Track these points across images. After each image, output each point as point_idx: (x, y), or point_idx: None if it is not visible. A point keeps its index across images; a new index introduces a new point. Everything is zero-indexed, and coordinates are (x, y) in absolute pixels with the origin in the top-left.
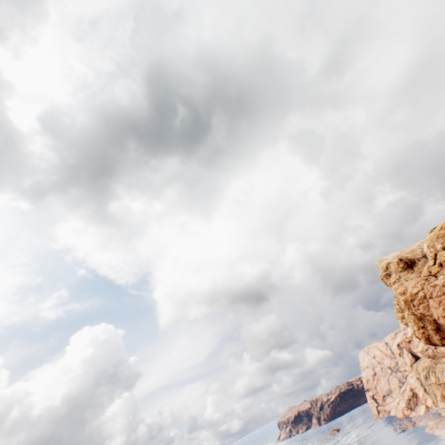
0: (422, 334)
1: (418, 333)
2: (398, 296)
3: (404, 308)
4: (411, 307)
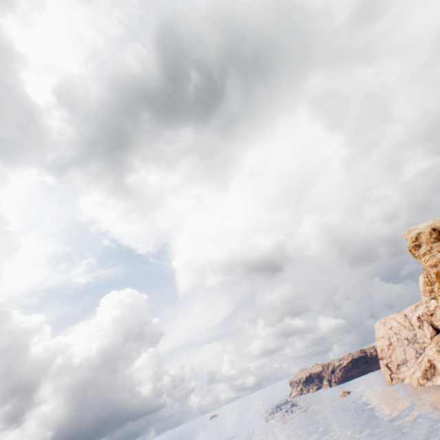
0: None
1: None
2: (427, 269)
3: (435, 281)
4: None
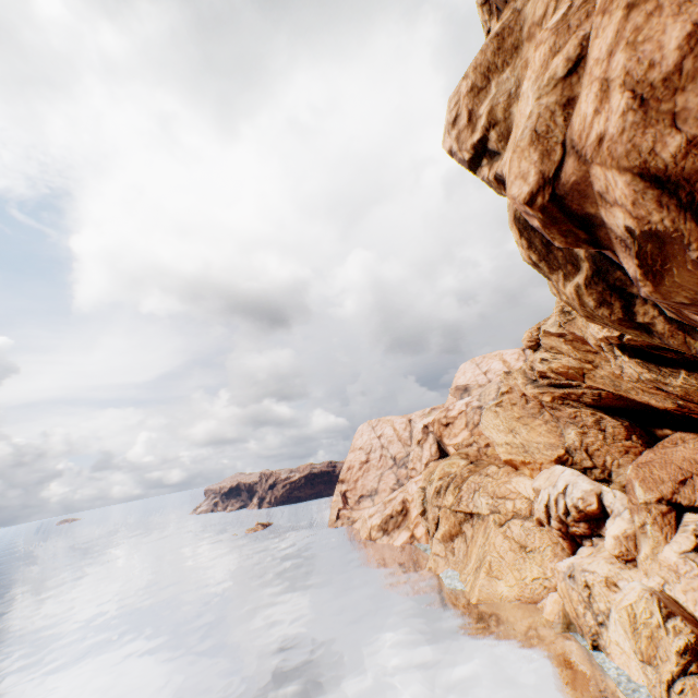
0: None
1: None
2: None
3: None
4: None
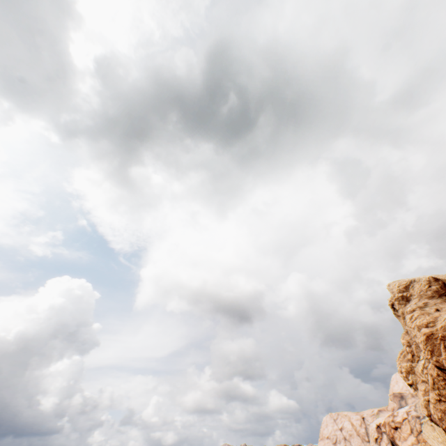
0: (445, 413)
1: (437, 409)
2: (413, 331)
3: (423, 349)
4: (440, 352)
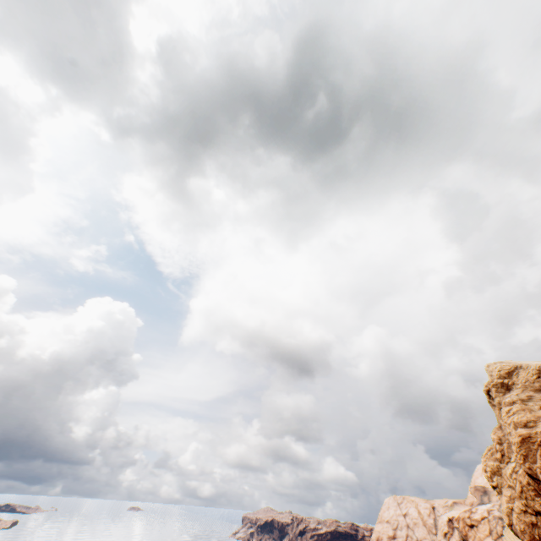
0: (529, 526)
1: (521, 520)
2: (508, 428)
3: (515, 452)
4: (536, 459)
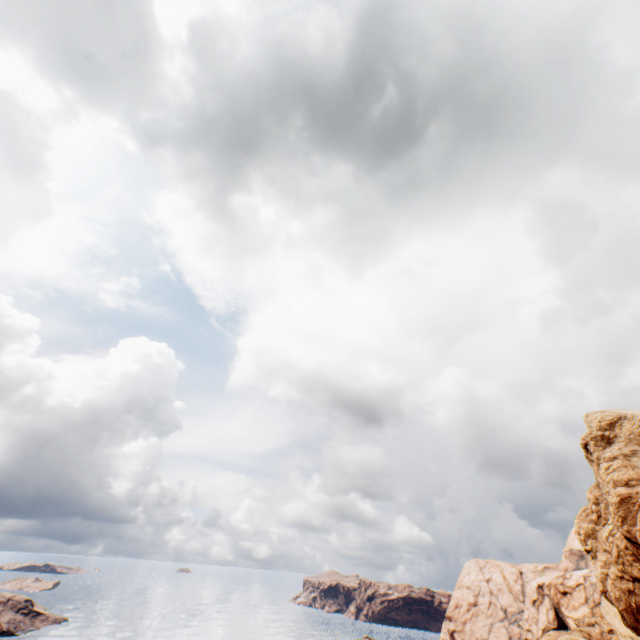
0: (625, 593)
1: (616, 587)
2: (607, 486)
3: (612, 513)
4: (636, 521)
